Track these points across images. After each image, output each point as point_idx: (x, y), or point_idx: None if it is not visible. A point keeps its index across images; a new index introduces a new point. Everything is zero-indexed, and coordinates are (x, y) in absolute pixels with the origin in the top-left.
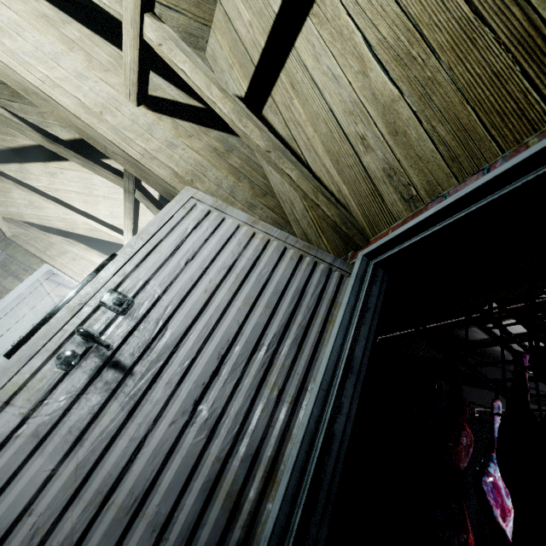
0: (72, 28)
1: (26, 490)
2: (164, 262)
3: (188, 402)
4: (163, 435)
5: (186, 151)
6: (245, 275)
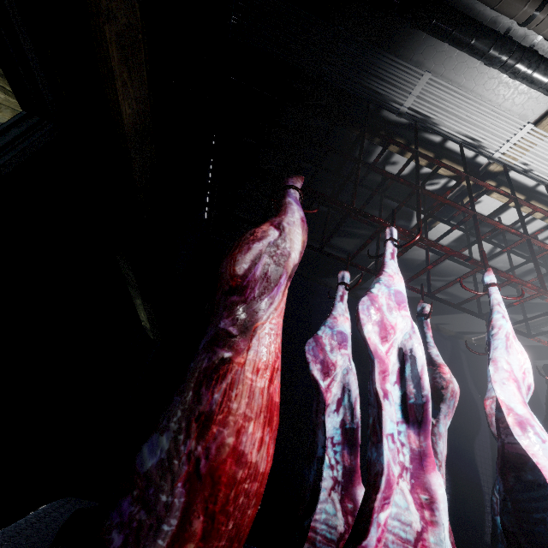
0: None
1: None
2: None
3: None
4: None
5: None
6: None
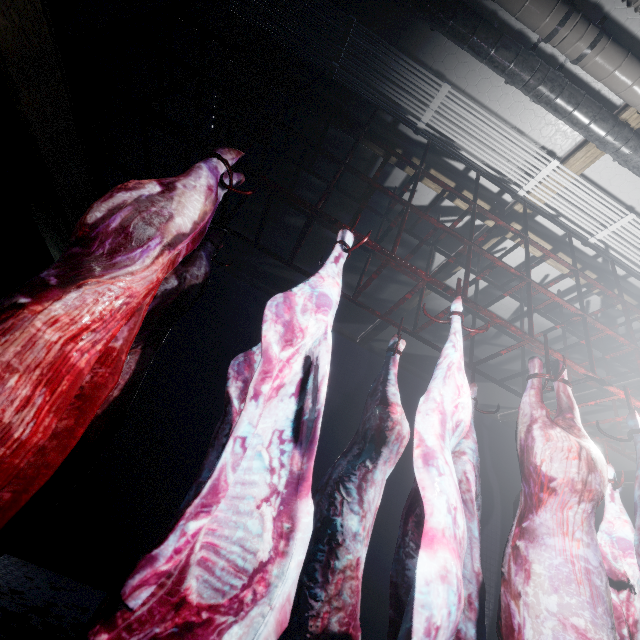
0: None
1: None
2: None
3: None
4: None
5: None
6: None
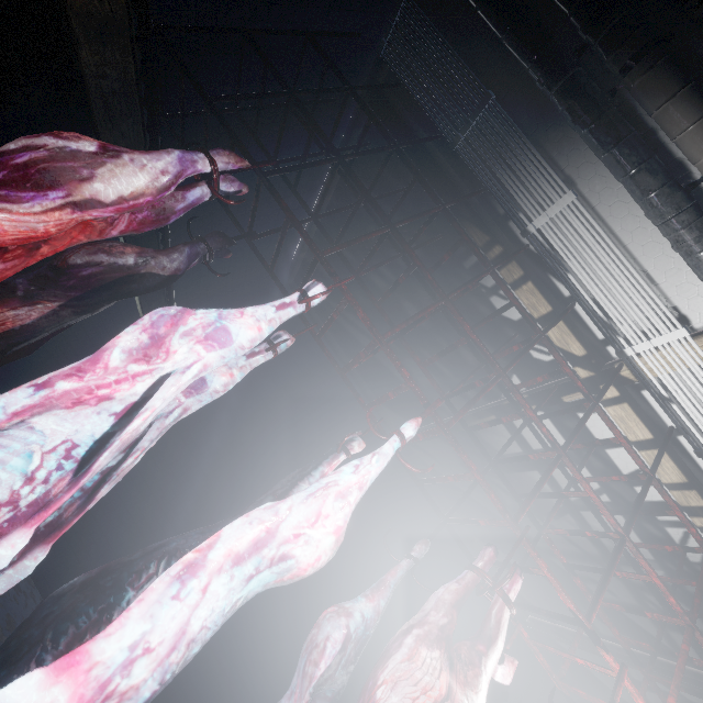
0: None
1: None
2: None
3: None
4: None
5: None
6: None
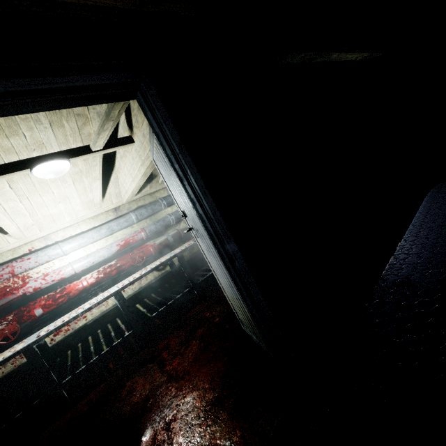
0: (120, 150)
1: (215, 264)
2: (173, 191)
3: (203, 228)
4: (209, 241)
5: (144, 129)
6: (170, 171)
